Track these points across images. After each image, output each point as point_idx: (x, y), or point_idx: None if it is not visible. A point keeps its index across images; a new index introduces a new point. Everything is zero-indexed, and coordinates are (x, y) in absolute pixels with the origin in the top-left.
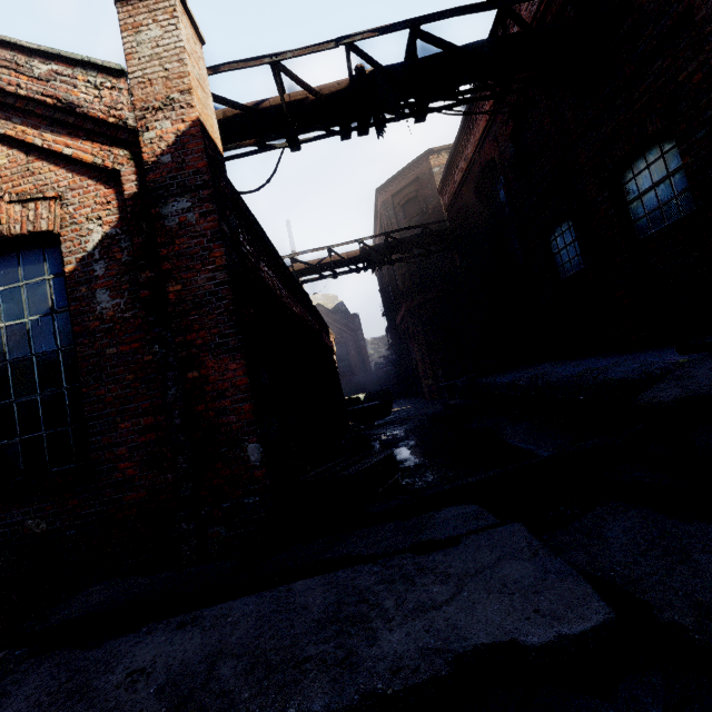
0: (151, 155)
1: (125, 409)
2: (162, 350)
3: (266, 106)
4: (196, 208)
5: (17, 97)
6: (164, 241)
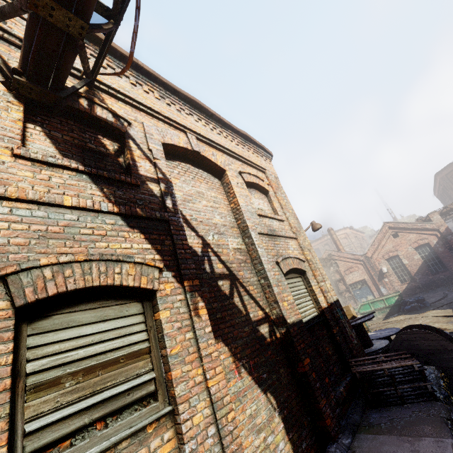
0: (442, 231)
1: (449, 261)
2: (452, 254)
3: (443, 212)
4: (452, 236)
5: (415, 228)
6: (449, 241)
